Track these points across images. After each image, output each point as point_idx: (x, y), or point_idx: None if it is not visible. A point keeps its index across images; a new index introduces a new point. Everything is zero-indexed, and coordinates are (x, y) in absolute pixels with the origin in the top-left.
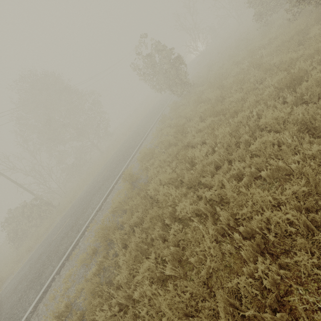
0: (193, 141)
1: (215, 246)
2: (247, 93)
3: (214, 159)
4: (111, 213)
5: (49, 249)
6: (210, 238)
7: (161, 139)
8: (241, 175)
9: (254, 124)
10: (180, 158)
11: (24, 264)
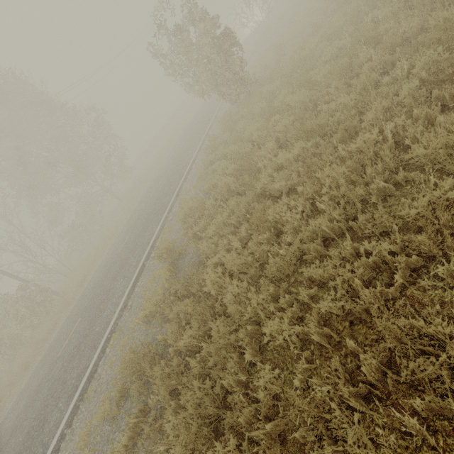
0: (272, 187)
1: (365, 440)
2: (363, 93)
3: (321, 227)
4: (144, 319)
5: (53, 375)
6: (357, 433)
7: (214, 181)
8: (383, 264)
9: (392, 155)
10: (253, 220)
11: (19, 395)
